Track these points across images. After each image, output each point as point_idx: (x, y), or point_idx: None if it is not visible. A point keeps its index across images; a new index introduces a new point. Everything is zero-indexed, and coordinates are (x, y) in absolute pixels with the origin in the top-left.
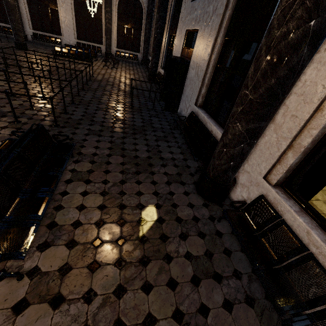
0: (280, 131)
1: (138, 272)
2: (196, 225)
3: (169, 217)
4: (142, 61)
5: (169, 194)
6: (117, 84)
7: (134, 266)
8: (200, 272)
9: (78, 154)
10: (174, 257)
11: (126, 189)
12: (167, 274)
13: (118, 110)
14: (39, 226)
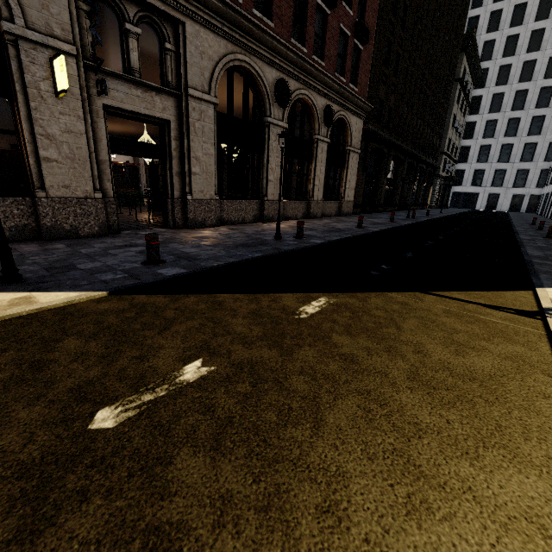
0: None
1: None
2: None
3: None
4: None
5: None
6: None
7: None
8: None
9: None
10: None
11: None
12: None
13: None
14: None
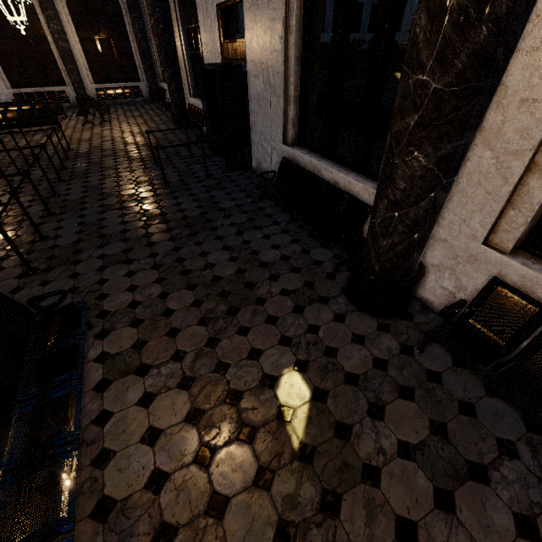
0: (499, 141)
1: (329, 538)
2: (387, 376)
3: (331, 381)
4: (151, 96)
5: (309, 332)
6: (122, 150)
7: (315, 526)
8: (444, 477)
9: (100, 316)
10: (381, 467)
11: (225, 356)
12: (386, 512)
13: (144, 199)
14: (76, 526)
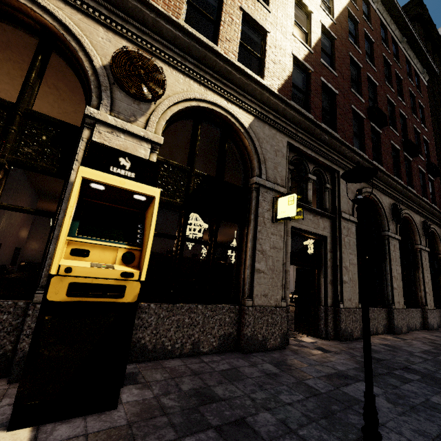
0: None
1: None
2: None
3: None
4: None
5: None
6: None
7: None
8: None
9: None
10: None
11: None
12: None
13: None
14: None
